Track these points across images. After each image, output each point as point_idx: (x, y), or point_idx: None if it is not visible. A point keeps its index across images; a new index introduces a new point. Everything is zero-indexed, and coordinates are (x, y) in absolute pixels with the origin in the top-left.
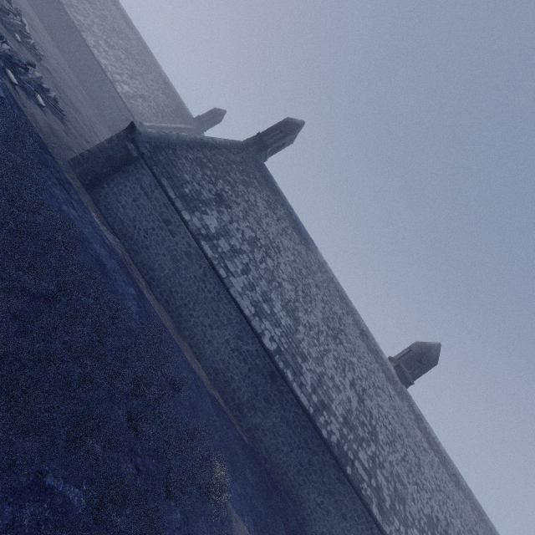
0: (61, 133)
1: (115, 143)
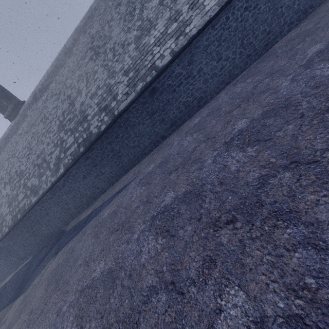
0: None
1: None
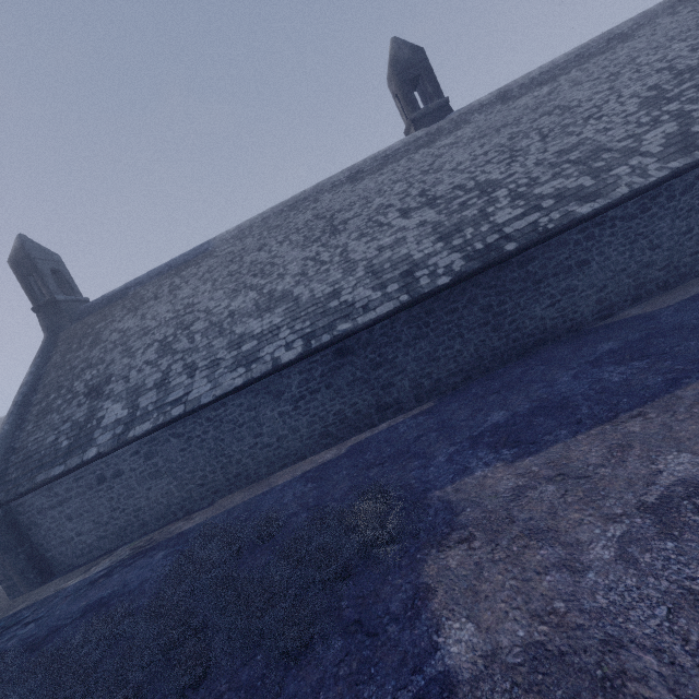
0: None
1: None
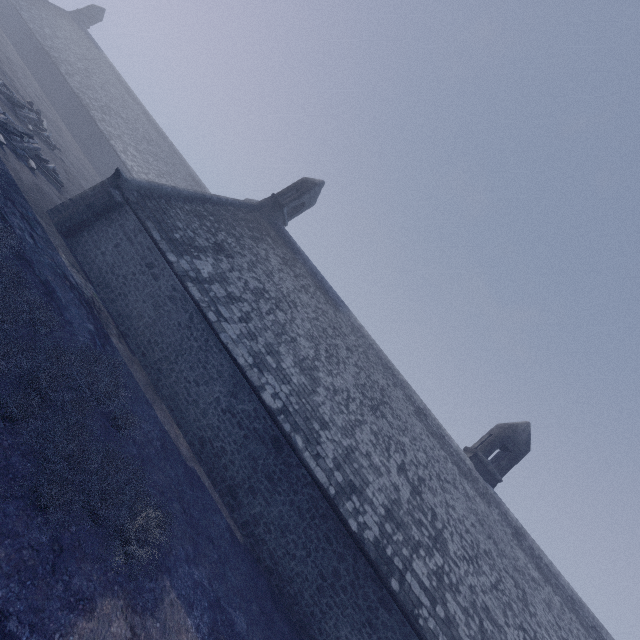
0: (51, 195)
1: (99, 190)
